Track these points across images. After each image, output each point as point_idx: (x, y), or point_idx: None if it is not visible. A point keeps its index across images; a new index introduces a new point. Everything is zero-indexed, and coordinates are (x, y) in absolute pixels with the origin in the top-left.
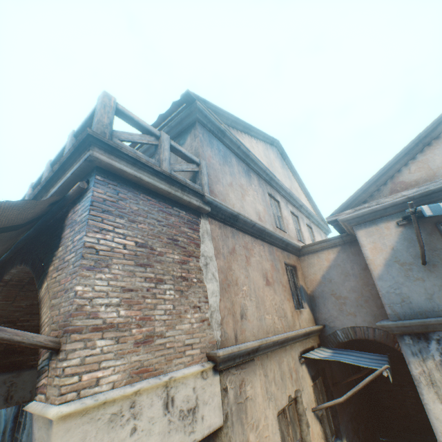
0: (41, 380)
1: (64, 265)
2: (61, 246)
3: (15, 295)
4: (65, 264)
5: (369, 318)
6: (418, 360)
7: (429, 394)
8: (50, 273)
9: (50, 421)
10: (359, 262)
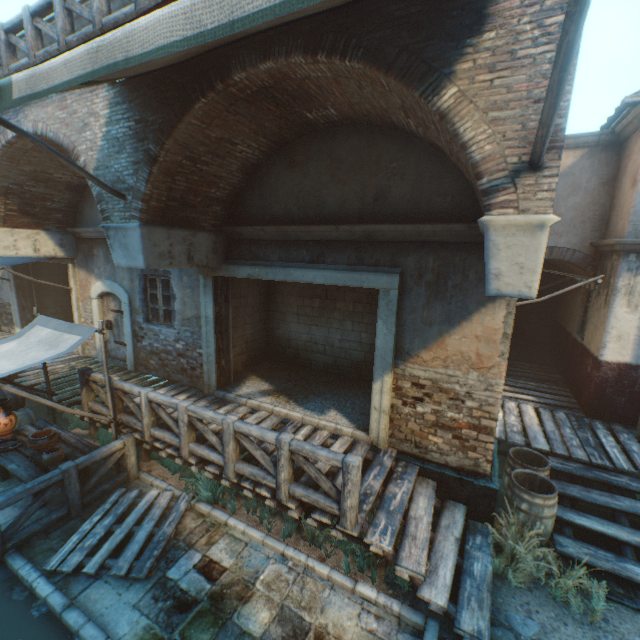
0: (497, 198)
1: (516, 64)
2: (488, 30)
3: (214, 117)
4: (518, 62)
5: (575, 241)
6: (630, 275)
7: (620, 301)
8: (461, 75)
9: (536, 227)
10: (601, 175)
